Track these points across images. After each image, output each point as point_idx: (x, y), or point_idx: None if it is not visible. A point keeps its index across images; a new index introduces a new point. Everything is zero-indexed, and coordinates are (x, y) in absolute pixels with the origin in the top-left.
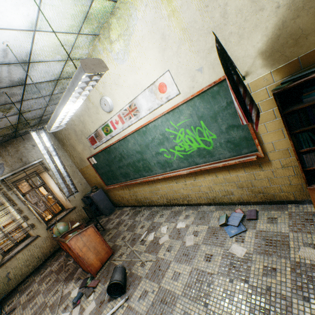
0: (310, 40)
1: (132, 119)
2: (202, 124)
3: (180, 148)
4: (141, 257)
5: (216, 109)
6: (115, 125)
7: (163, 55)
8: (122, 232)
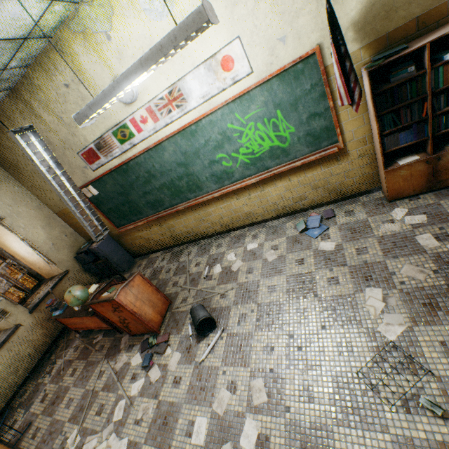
0: (399, 15)
1: (173, 114)
2: (279, 115)
3: (247, 150)
4: (216, 291)
5: (298, 94)
6: (141, 126)
7: (232, 13)
8: (169, 279)
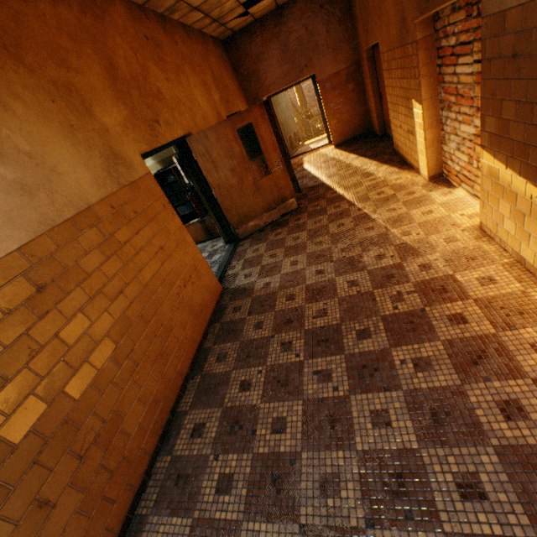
0: (166, 152)
1: None
2: None
3: None
4: None
5: None
6: None
7: None
8: None
